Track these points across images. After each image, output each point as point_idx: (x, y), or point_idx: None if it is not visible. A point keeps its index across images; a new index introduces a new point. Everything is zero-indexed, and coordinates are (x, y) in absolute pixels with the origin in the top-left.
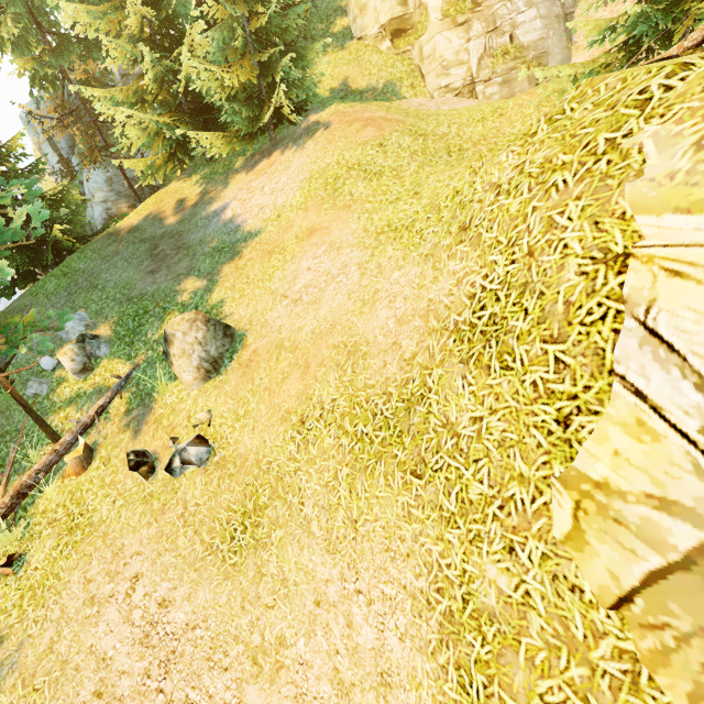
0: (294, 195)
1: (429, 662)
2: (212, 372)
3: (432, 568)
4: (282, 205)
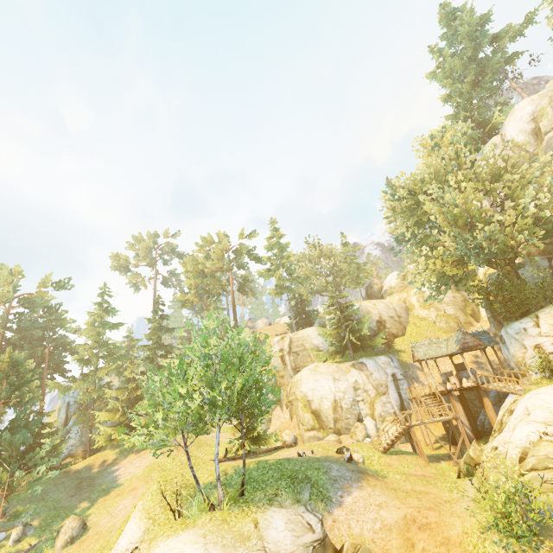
0: (141, 471)
1: None
2: (70, 543)
3: None
4: (135, 474)
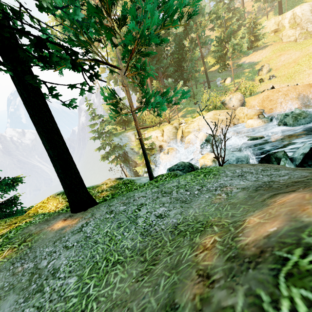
0: (268, 54)
1: None
2: (268, 71)
3: None
4: (265, 56)
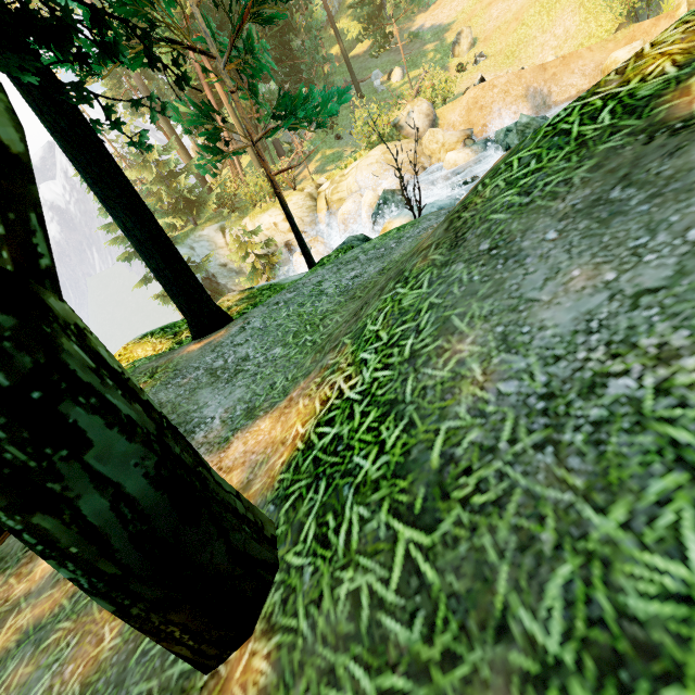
0: (468, 4)
1: (577, 15)
2: (472, 46)
3: (575, 2)
4: (462, 9)
